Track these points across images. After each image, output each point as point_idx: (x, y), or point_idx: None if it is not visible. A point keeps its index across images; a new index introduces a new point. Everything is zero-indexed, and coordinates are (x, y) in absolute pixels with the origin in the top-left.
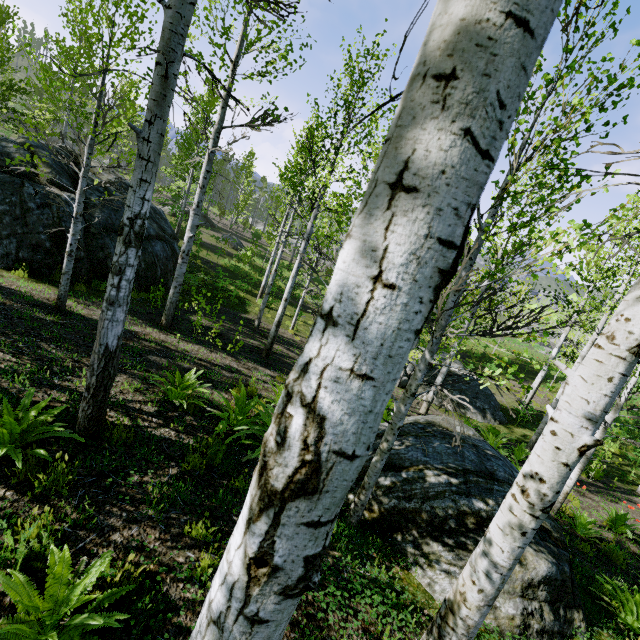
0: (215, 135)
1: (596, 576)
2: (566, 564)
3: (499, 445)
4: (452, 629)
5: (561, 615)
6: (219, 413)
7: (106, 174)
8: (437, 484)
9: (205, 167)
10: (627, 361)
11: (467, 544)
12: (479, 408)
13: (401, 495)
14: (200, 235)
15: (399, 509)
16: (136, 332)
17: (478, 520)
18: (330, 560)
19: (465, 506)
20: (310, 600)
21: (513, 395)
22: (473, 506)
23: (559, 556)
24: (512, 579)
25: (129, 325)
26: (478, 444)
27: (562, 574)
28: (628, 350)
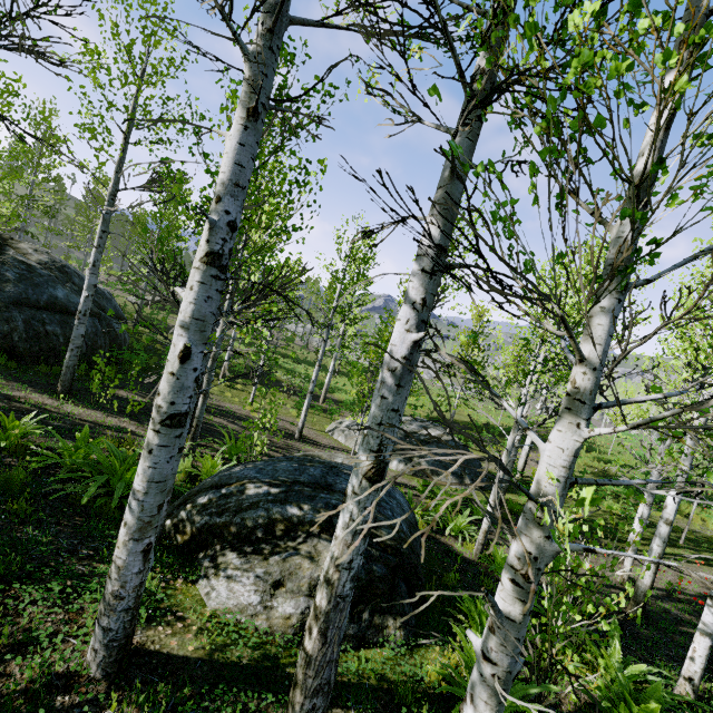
0: (110, 197)
1: (463, 598)
2: (380, 564)
3: (453, 502)
4: (109, 577)
5: (363, 618)
6: (48, 452)
7: (37, 254)
8: (254, 495)
9: (100, 227)
10: (201, 270)
11: (264, 549)
12: (456, 474)
13: (214, 511)
14: (173, 322)
15: (209, 525)
16: (13, 396)
17: (288, 526)
18: (86, 569)
19: (278, 514)
20: (18, 595)
21: (246, 362)
22: (286, 513)
23: (376, 558)
24: (298, 577)
25: (10, 390)
26: (343, 467)
27: (369, 573)
28: (200, 260)
